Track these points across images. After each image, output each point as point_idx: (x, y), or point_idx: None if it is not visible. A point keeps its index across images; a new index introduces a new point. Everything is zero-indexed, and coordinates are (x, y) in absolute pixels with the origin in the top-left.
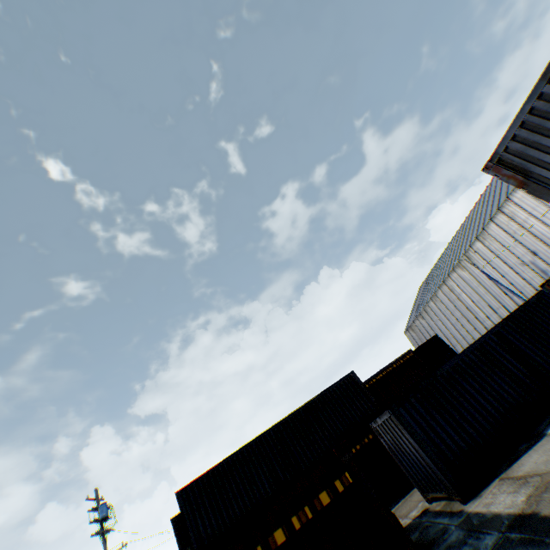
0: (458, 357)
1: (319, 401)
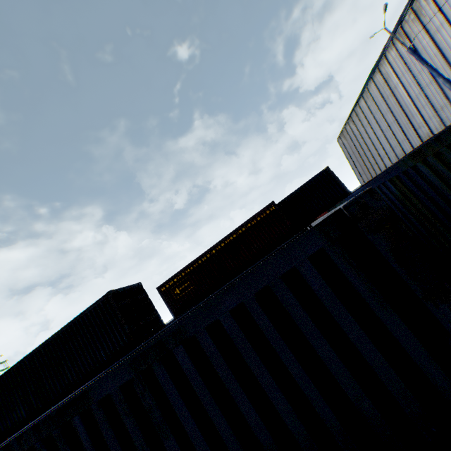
0: None
1: (71, 329)
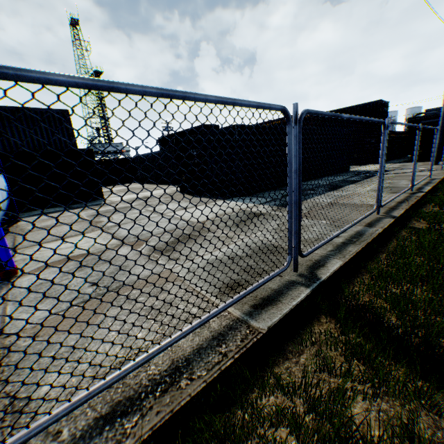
0: (148, 154)
1: (190, 131)
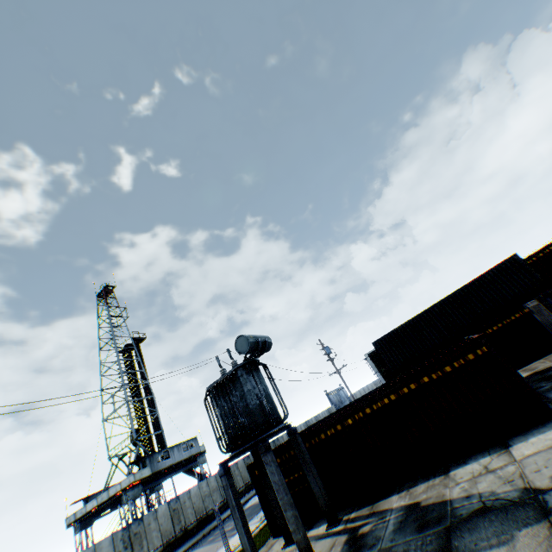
0: None
1: (477, 283)
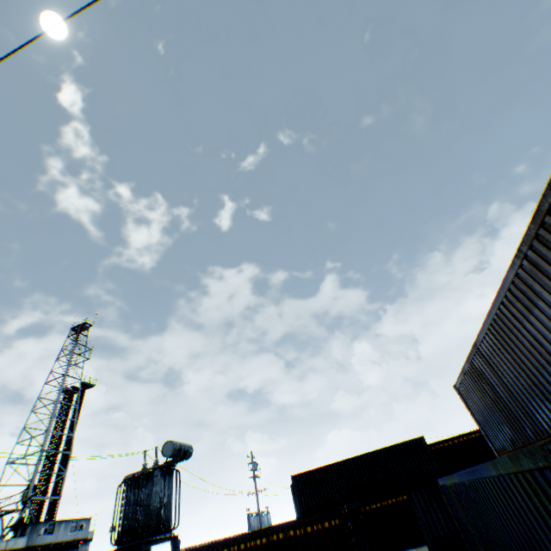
0: None
1: (389, 450)
